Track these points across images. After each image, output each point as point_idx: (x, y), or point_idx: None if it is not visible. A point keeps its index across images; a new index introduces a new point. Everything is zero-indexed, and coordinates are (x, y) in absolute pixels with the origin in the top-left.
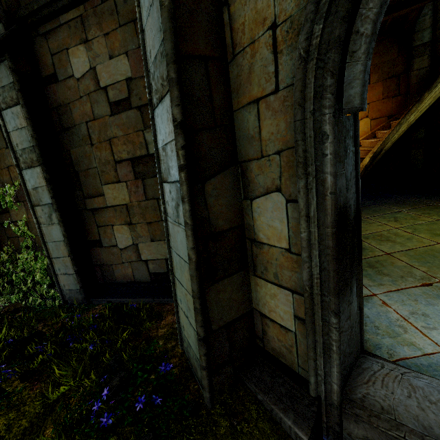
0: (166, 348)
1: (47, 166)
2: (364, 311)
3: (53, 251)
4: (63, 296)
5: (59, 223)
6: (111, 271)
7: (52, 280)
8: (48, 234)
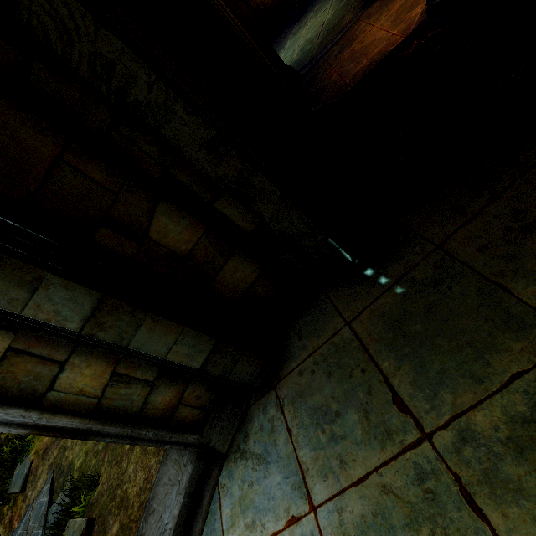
0: None
1: None
2: (273, 474)
3: None
4: None
5: None
6: None
7: None
8: None
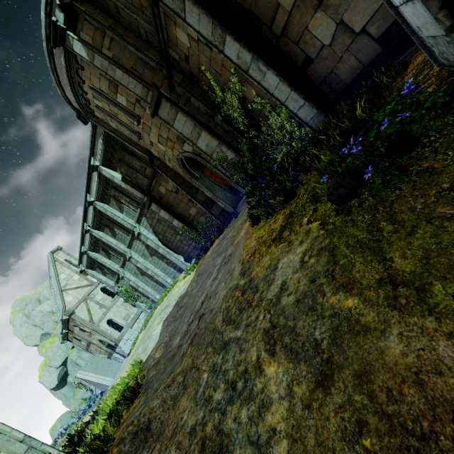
0: (415, 83)
1: (229, 29)
2: None
3: (280, 96)
4: (311, 128)
5: (267, 68)
6: (335, 78)
7: (300, 125)
8: (269, 86)
